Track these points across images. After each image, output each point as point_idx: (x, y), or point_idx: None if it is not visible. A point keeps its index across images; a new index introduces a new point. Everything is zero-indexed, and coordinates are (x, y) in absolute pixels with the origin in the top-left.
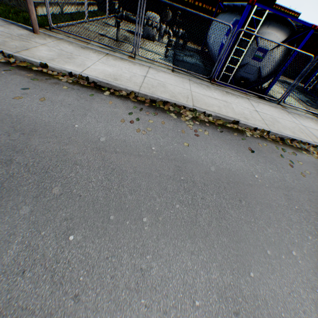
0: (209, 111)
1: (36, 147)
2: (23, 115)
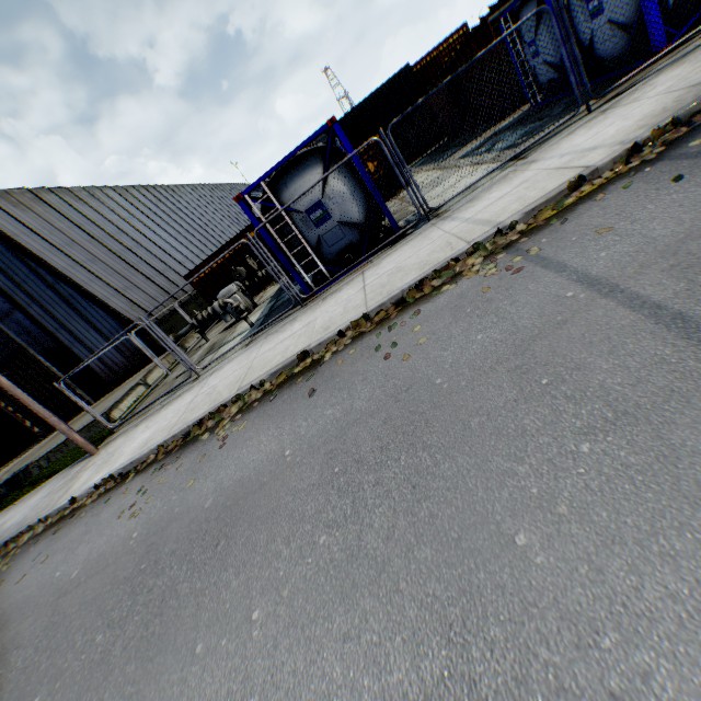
0: (261, 375)
1: None
2: (13, 603)
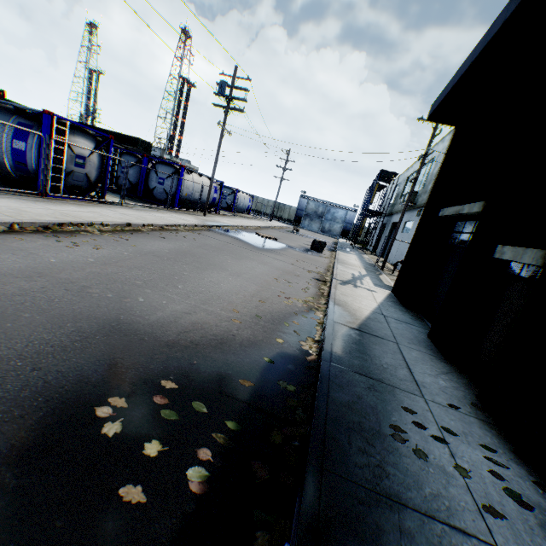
0: (104, 221)
1: (74, 277)
2: None
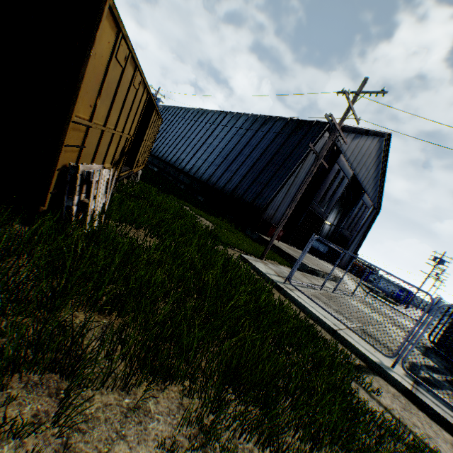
0: None
1: None
2: None
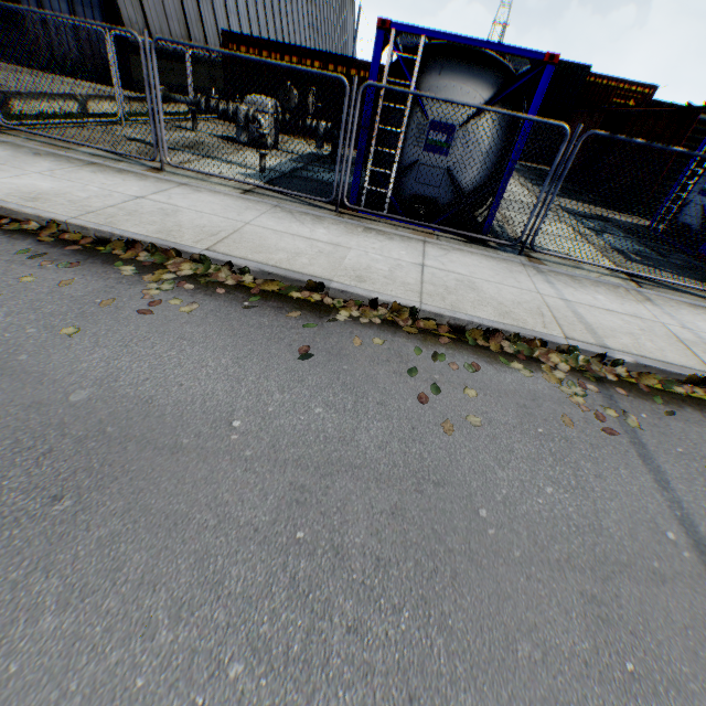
0: (249, 260)
1: None
2: None
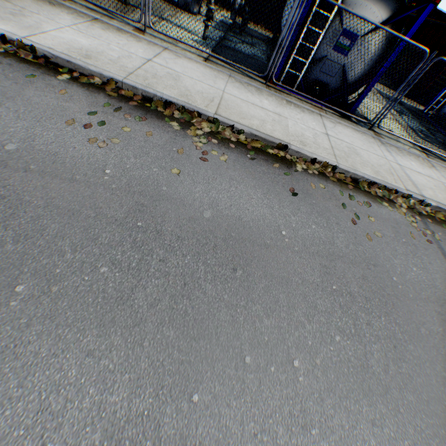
0: (242, 124)
1: None
2: None
